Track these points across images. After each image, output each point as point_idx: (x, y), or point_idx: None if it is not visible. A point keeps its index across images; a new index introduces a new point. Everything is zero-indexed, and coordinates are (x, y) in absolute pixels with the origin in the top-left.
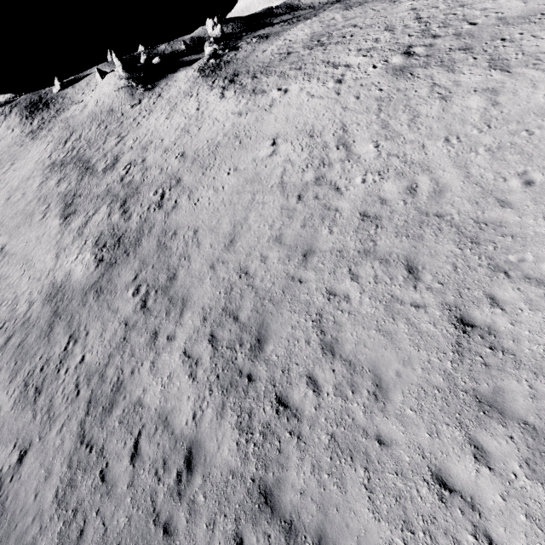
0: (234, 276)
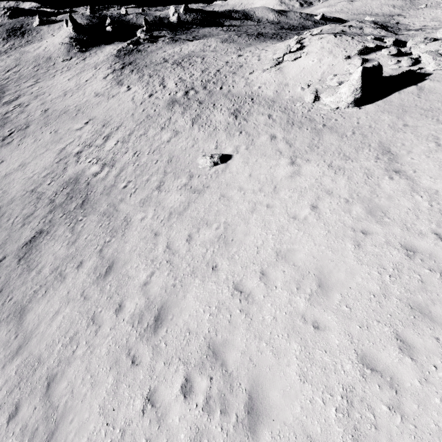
0: None
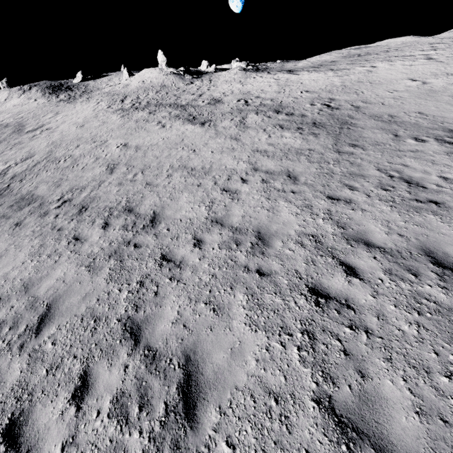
0: None
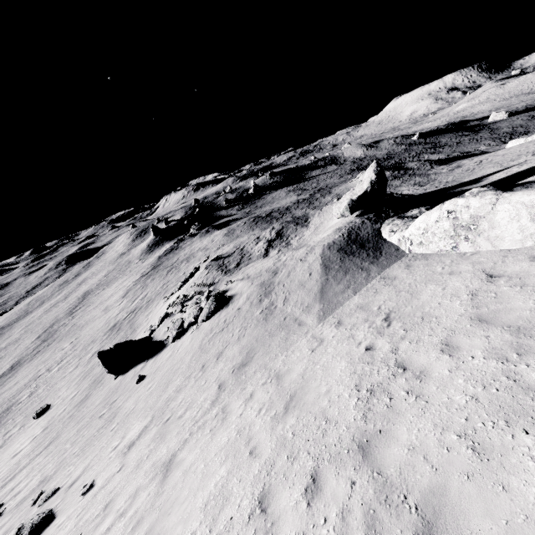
0: None
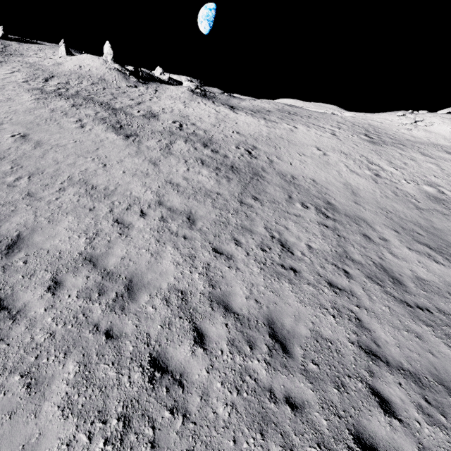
0: (382, 211)
